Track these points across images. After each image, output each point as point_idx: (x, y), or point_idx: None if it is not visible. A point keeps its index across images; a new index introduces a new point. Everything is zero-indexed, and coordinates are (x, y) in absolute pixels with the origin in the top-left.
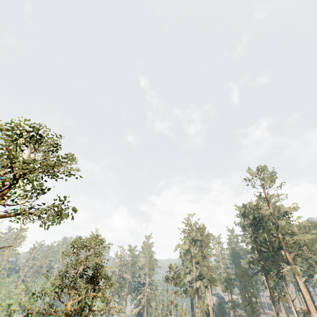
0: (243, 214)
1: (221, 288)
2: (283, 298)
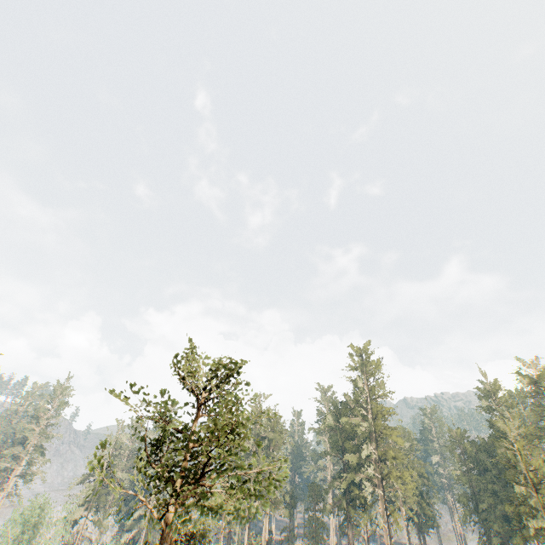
0: (339, 412)
1: (283, 513)
2: (355, 530)
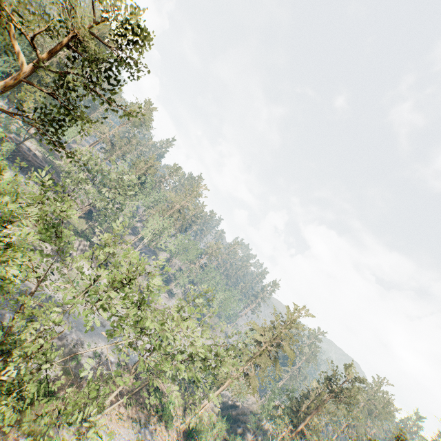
0: None
1: None
2: None
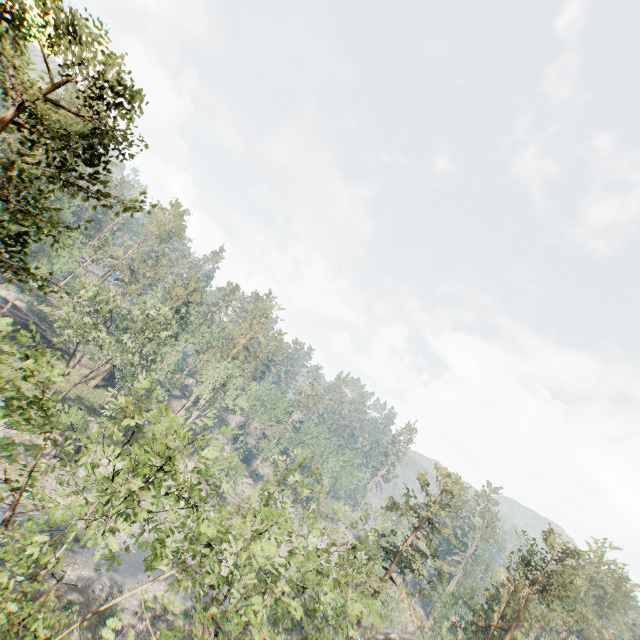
0: None
1: None
2: None
